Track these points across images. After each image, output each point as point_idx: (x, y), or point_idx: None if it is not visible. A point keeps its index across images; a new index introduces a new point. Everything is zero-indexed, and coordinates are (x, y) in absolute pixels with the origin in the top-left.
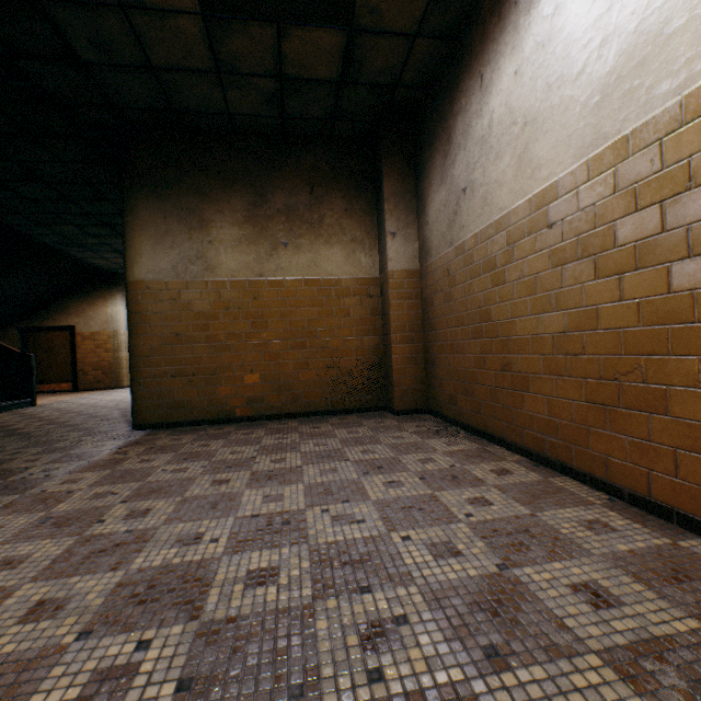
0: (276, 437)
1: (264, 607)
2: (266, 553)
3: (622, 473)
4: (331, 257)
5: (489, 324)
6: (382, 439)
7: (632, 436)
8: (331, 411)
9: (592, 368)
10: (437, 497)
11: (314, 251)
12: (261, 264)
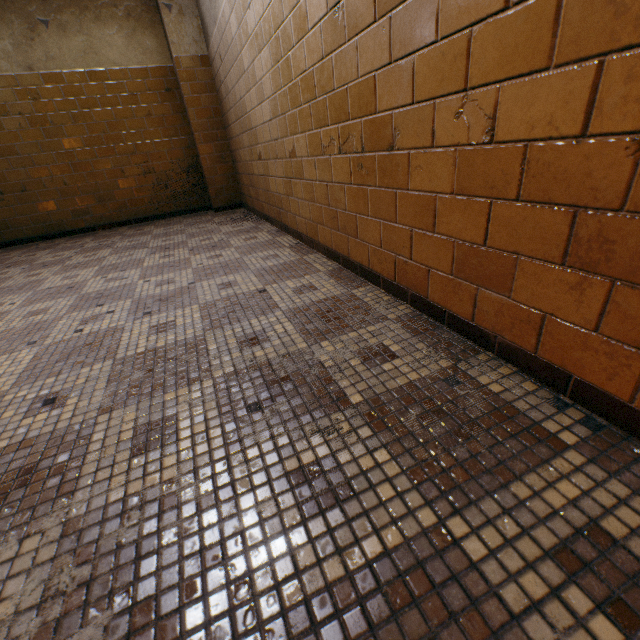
0: (100, 241)
1: (32, 323)
2: (47, 303)
3: (301, 225)
4: (109, 41)
5: (247, 116)
6: (188, 231)
7: (299, 198)
8: (161, 216)
9: (283, 150)
10: (190, 259)
11: (86, 32)
12: (24, 53)
